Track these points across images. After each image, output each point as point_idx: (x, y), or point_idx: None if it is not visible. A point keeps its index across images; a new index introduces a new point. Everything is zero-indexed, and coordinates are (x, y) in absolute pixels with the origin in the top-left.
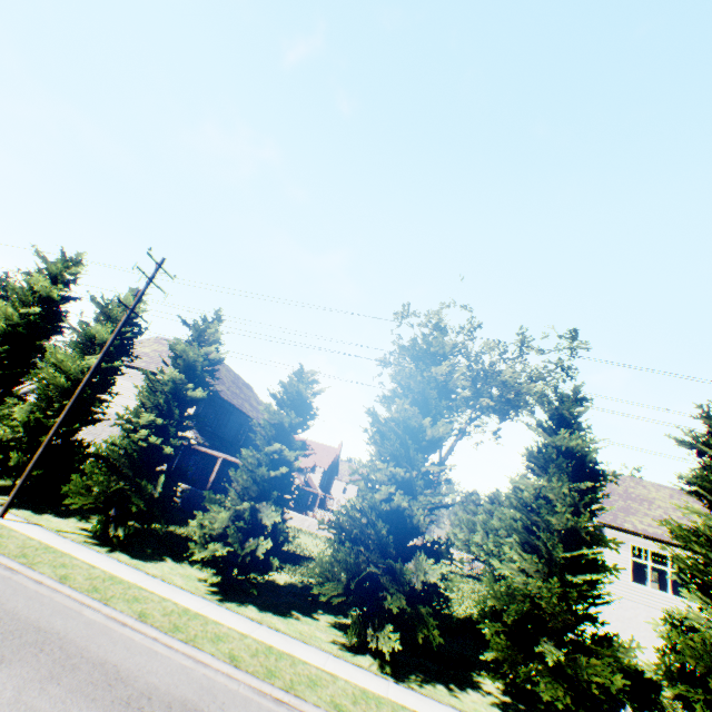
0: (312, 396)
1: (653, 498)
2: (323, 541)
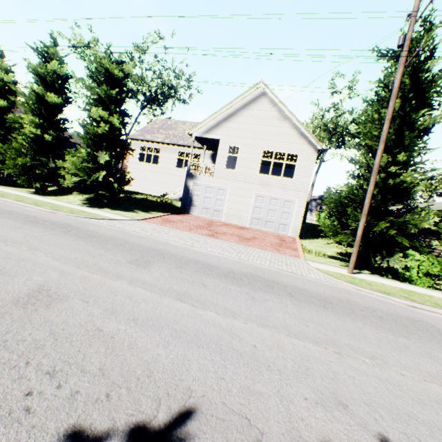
0: None
1: (179, 128)
2: None
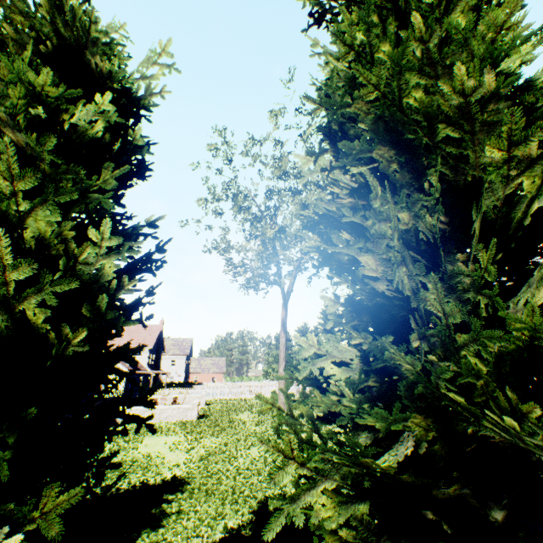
0: (116, 66)
1: None
2: (180, 433)
